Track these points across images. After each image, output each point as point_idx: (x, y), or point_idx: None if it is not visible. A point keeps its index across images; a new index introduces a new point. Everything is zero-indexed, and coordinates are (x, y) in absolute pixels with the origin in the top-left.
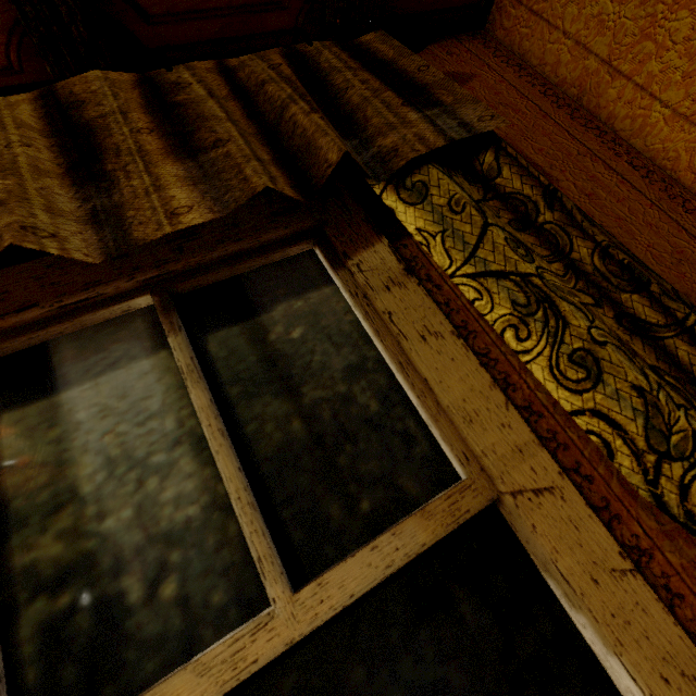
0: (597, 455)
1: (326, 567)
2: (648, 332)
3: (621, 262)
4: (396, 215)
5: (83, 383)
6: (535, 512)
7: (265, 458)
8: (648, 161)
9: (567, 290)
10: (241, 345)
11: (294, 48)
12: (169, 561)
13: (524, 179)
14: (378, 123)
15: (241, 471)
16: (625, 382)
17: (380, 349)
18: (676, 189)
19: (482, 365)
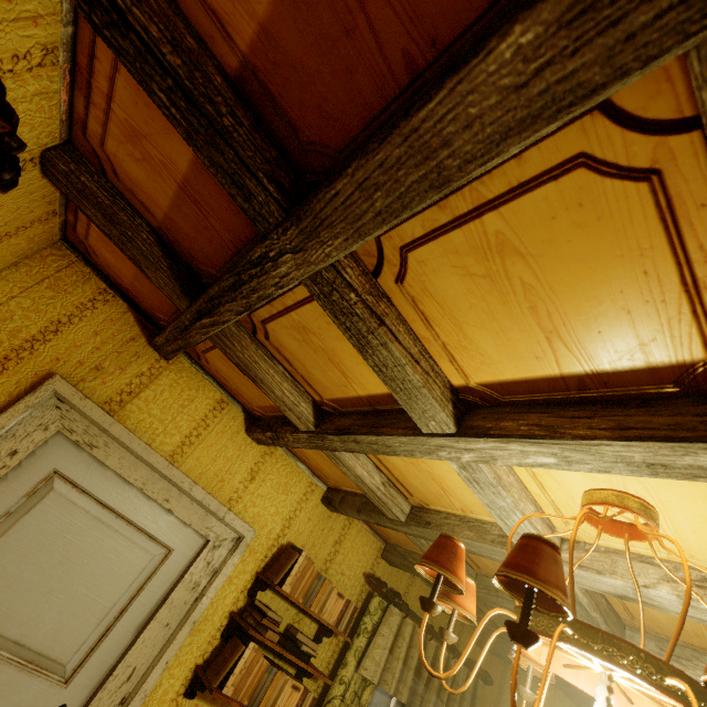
0: None
1: None
2: None
3: None
4: None
5: (379, 691)
6: None
7: None
8: None
9: None
10: None
11: (470, 672)
12: None
13: None
14: None
15: None
16: None
17: None
18: None
19: None
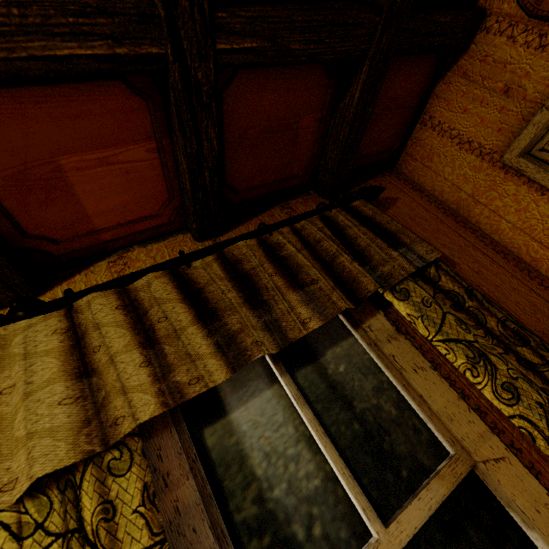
0: (520, 435)
1: (394, 512)
2: (535, 368)
3: (513, 329)
4: (393, 306)
5: (239, 407)
6: (498, 472)
7: (345, 447)
8: (503, 247)
9: (490, 347)
10: (315, 378)
11: (324, 214)
12: (313, 513)
13: (454, 283)
14: (378, 258)
15: (340, 457)
16: (532, 400)
17: (388, 375)
18: (522, 265)
19: (451, 386)
